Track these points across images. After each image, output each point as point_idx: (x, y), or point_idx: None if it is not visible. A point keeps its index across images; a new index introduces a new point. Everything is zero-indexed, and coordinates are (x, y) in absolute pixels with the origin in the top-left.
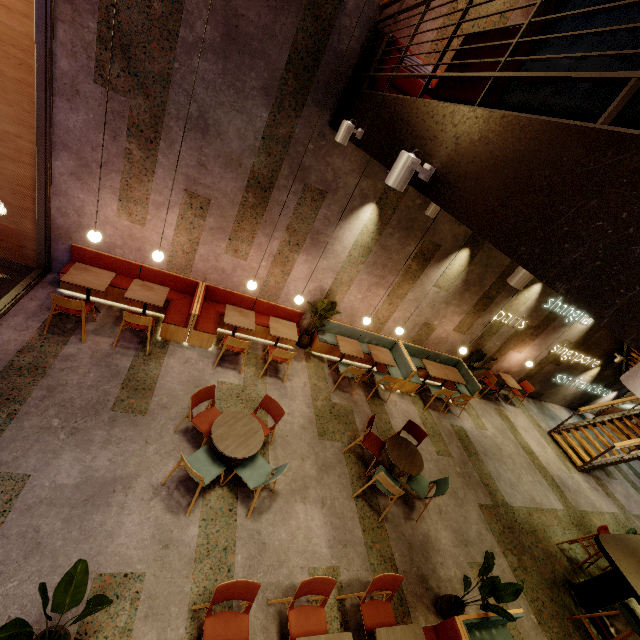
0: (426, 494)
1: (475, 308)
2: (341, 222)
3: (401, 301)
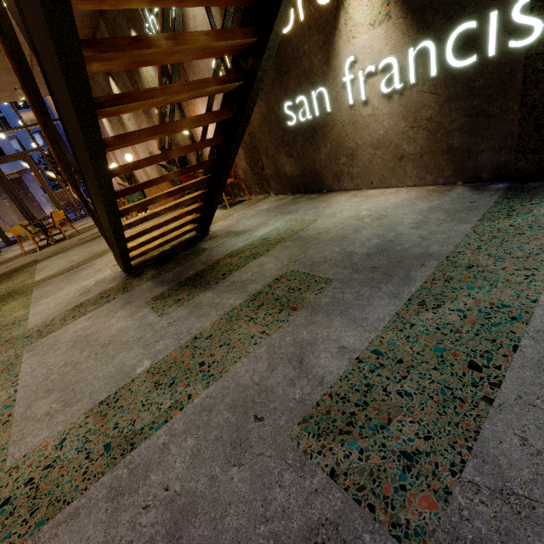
0: (25, 239)
1: (145, 113)
2: (104, 125)
3: (135, 147)
